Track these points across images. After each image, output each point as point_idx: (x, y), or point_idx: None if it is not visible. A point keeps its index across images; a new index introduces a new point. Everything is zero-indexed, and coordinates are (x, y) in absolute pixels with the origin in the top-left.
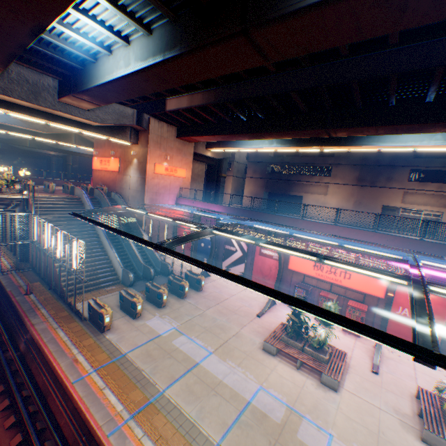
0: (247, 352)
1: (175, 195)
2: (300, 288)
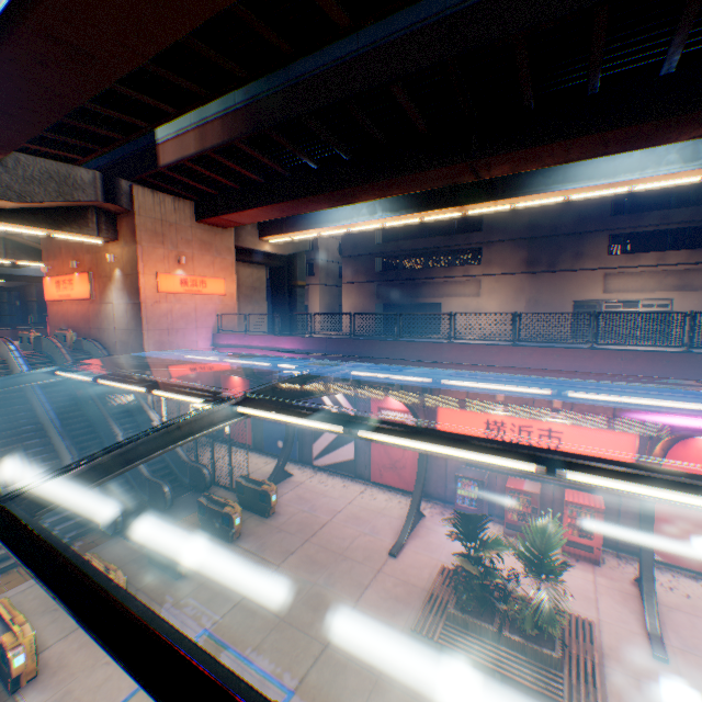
0: (377, 667)
1: (209, 329)
2: (467, 478)
